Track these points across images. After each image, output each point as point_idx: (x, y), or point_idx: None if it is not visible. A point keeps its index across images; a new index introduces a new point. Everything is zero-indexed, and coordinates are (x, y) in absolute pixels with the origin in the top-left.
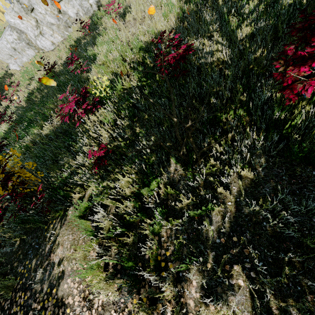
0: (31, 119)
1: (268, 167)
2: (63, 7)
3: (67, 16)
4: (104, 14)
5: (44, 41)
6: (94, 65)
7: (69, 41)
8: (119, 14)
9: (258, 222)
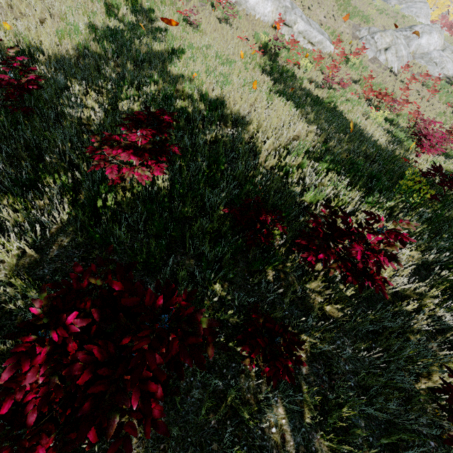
0: None
1: (68, 247)
2: None
3: None
4: None
5: None
6: None
7: None
8: None
9: (11, 311)
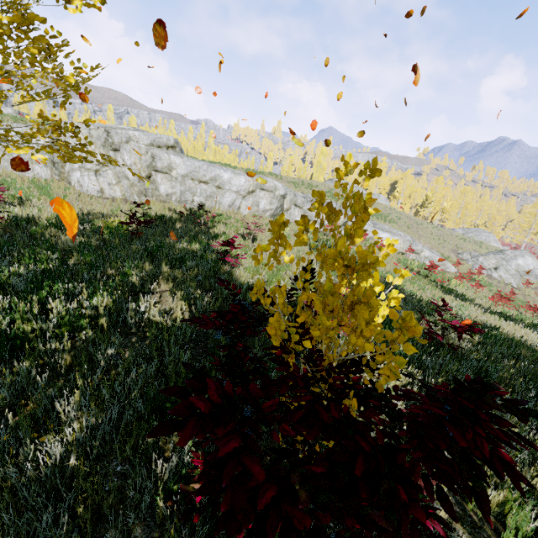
0: (61, 268)
1: None
2: (159, 178)
3: (153, 187)
4: (217, 220)
5: (90, 179)
6: (245, 265)
7: (142, 208)
8: (238, 232)
9: None
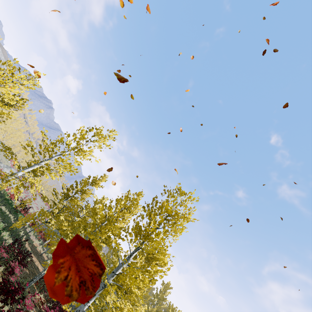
0: None
1: None
2: None
3: None
4: None
5: None
6: None
7: None
8: None
9: None
